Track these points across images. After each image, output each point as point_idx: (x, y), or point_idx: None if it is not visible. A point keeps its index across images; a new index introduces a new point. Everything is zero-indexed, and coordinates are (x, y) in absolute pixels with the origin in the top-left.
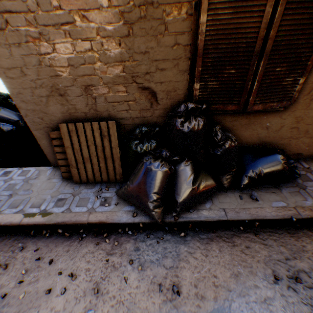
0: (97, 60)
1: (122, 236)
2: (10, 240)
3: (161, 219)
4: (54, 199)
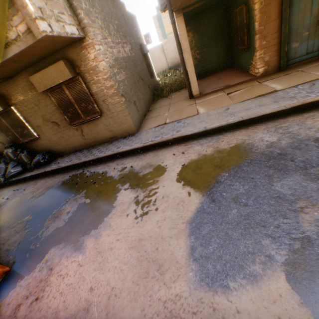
0: None
1: None
2: None
3: (3, 181)
4: None
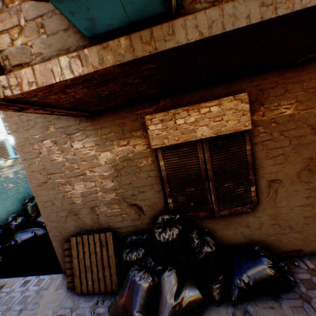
0: (99, 191)
1: None
2: None
3: None
4: (54, 314)
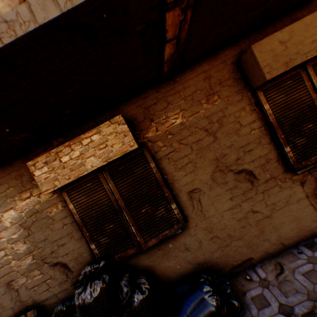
0: (12, 259)
1: None
2: None
3: None
4: None
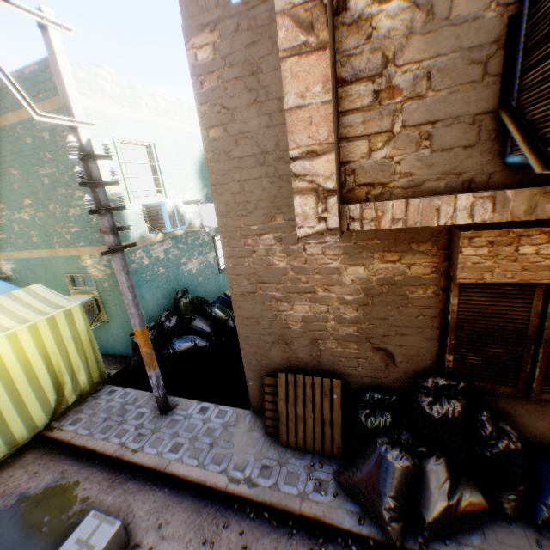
0: (330, 319)
1: (342, 549)
2: (211, 508)
3: (400, 540)
4: (257, 463)
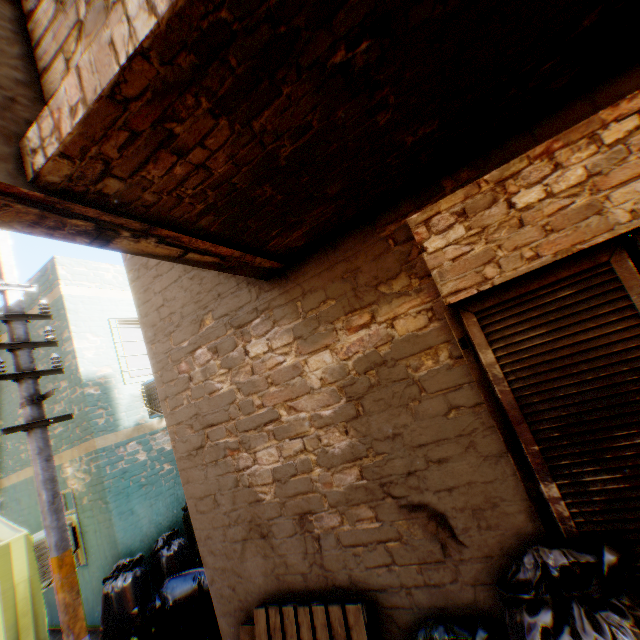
0: (314, 464)
1: None
2: None
3: None
4: None
